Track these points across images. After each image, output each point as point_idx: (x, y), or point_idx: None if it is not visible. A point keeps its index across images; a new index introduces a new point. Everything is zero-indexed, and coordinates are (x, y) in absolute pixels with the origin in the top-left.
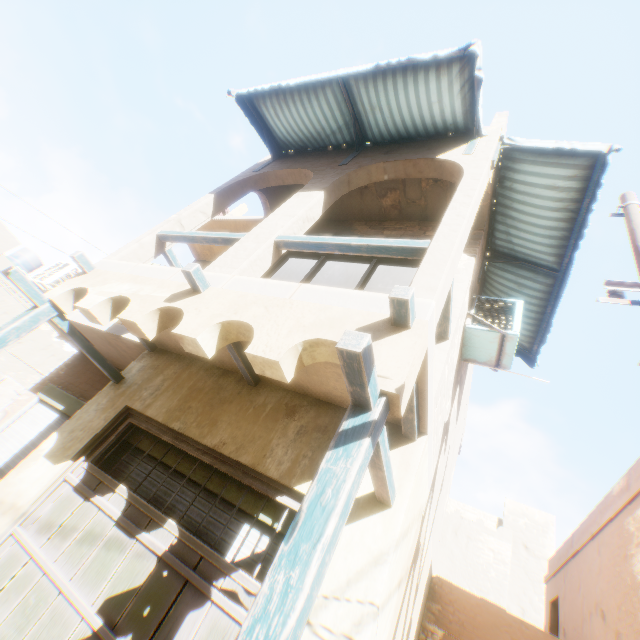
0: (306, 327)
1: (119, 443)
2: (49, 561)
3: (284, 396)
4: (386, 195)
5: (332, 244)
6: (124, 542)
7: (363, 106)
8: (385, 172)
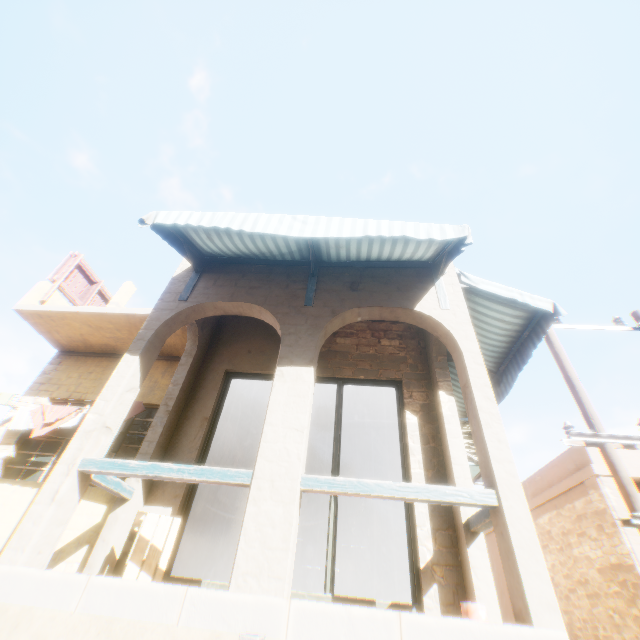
0: None
1: None
2: None
3: None
4: None
5: (383, 496)
6: None
7: (327, 242)
8: (359, 315)
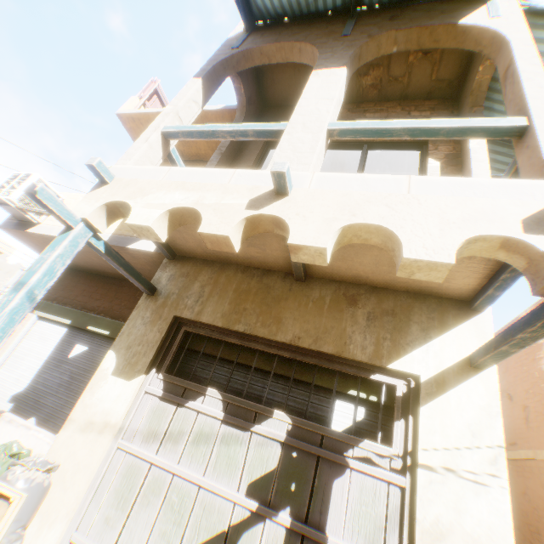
0: (457, 223)
1: (184, 351)
2: (173, 465)
3: (338, 287)
4: (367, 74)
5: (404, 129)
6: (239, 436)
7: None
8: (395, 44)
